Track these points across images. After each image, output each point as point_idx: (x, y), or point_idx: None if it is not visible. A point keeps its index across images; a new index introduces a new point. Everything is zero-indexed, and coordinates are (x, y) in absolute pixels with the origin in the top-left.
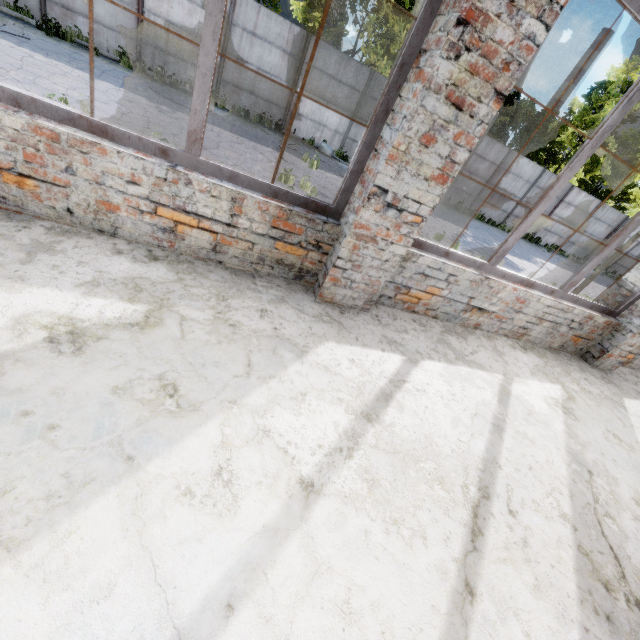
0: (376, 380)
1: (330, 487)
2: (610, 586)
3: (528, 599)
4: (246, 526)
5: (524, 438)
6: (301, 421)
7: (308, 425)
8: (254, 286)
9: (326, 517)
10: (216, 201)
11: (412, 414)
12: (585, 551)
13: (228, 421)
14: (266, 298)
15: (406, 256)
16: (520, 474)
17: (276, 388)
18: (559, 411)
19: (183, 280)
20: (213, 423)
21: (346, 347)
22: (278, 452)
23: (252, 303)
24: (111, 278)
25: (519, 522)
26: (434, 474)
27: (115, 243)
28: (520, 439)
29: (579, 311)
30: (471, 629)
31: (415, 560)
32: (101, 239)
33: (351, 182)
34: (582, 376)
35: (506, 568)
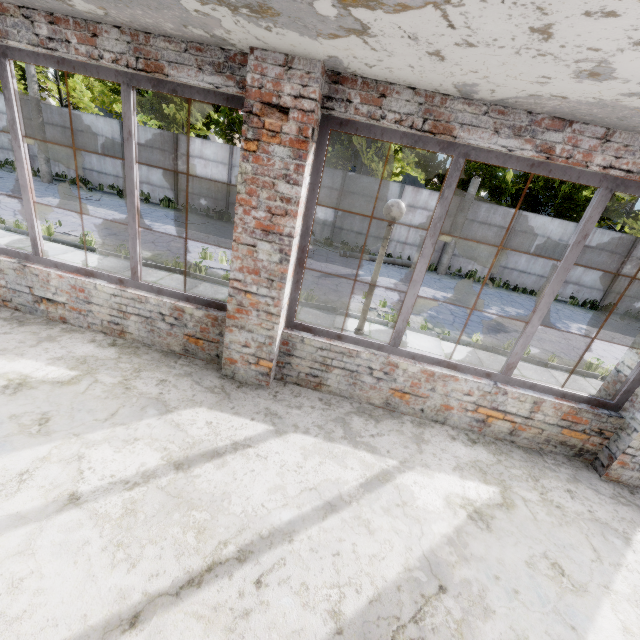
0: None
1: None
2: None
3: None
4: None
5: None
6: None
7: None
8: None
9: None
10: None
11: None
12: None
13: None
14: None
15: None
16: None
17: None
18: None
19: None
20: None
21: None
22: None
23: None
24: None
25: None
26: None
27: None
28: None
29: (157, 301)
30: None
31: None
32: None
33: None
34: (164, 377)
35: None
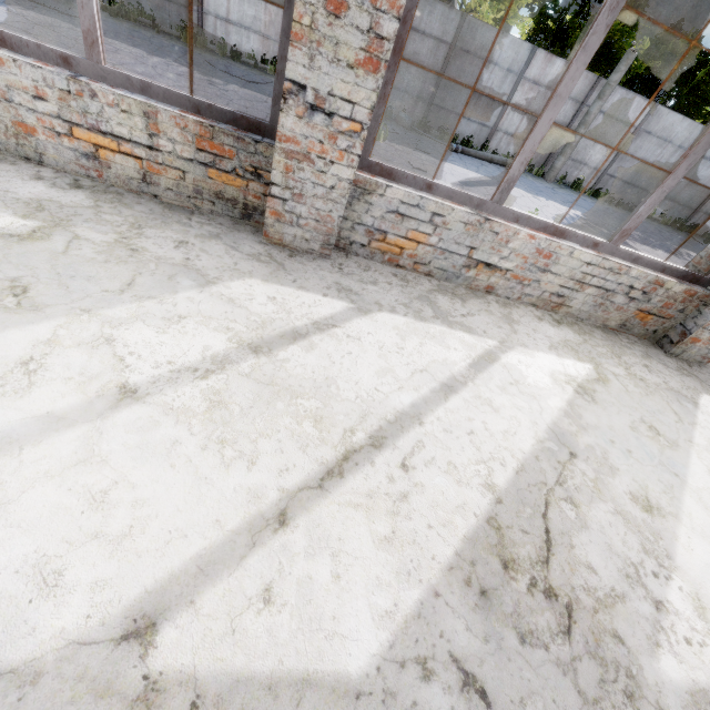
0: (294, 319)
1: (157, 398)
2: (513, 565)
3: (365, 547)
4: (27, 409)
5: (484, 404)
6: (161, 339)
7: (168, 343)
8: (187, 221)
9: (132, 420)
10: (129, 117)
11: (323, 356)
12: (498, 525)
13: (69, 325)
14: (195, 232)
15: (369, 187)
16: (449, 436)
17: (150, 307)
18: (568, 389)
19: (99, 207)
20: (49, 323)
21: (273, 286)
22: (112, 359)
23: (173, 235)
24: (15, 197)
25: (410, 477)
26: (312, 412)
27: (40, 171)
28: (477, 404)
29: (639, 273)
30: (257, 552)
31: (224, 478)
32: (26, 166)
33: (281, 87)
34: (641, 362)
35: (354, 513)
